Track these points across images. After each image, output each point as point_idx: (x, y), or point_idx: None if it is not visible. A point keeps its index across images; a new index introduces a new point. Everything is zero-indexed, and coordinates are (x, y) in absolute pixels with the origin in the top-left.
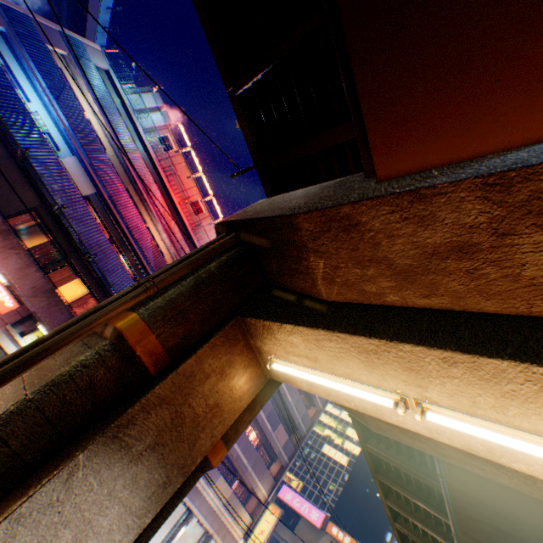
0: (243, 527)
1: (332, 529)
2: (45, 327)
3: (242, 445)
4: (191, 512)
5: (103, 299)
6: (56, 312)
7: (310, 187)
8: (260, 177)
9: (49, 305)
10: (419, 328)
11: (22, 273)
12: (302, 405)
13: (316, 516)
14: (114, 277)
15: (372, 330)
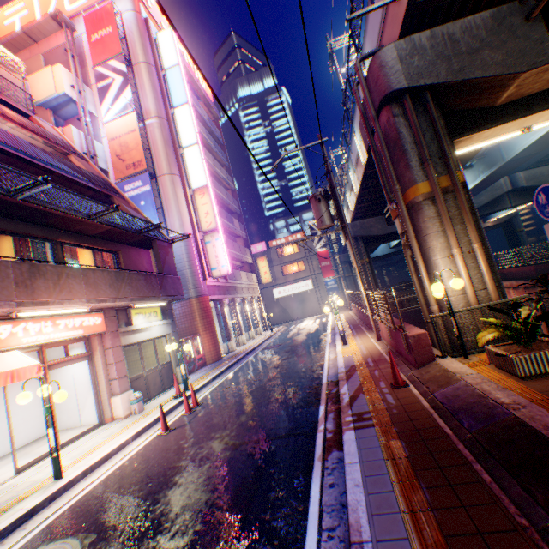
0: (256, 281)
1: (273, 244)
2: (146, 301)
3: (234, 248)
4: (243, 299)
5: (115, 247)
6: (137, 285)
7: (459, 25)
8: (404, 21)
9: (129, 286)
10: (548, 101)
11: (92, 287)
12: (230, 196)
13: (261, 248)
14: (112, 217)
15: (533, 111)
